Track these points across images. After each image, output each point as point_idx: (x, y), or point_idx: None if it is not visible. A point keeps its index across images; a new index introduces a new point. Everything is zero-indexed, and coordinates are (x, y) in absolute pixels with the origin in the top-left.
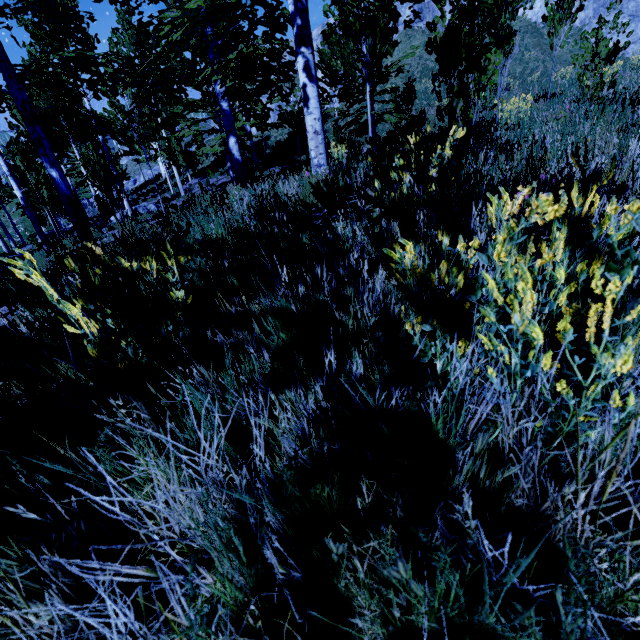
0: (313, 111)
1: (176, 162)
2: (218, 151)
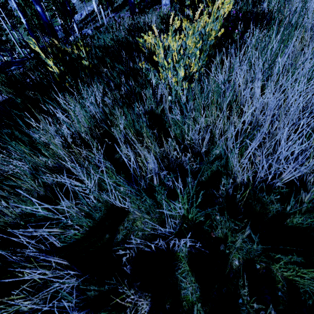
0: None
1: (100, 1)
2: None
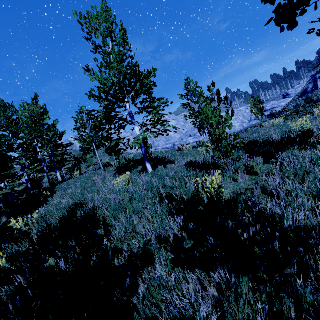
0: (58, 173)
1: None
2: (8, 192)
